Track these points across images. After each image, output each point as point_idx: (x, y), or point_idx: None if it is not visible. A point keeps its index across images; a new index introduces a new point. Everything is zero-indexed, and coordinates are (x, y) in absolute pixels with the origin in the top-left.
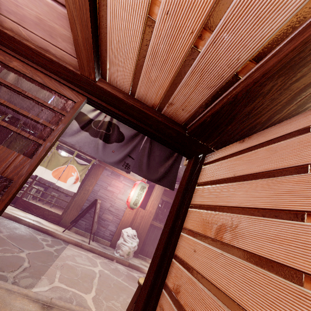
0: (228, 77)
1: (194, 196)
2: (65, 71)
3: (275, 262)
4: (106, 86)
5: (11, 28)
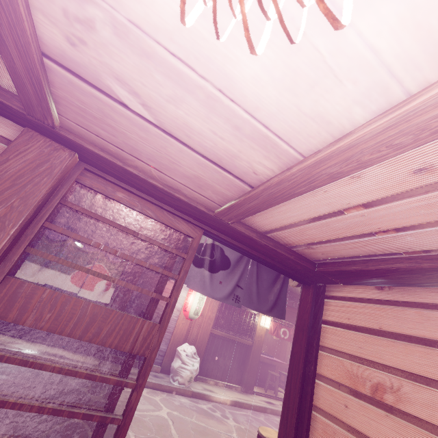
0: (392, 252)
1: (323, 336)
2: (191, 208)
3: None
4: (239, 226)
5: (136, 165)
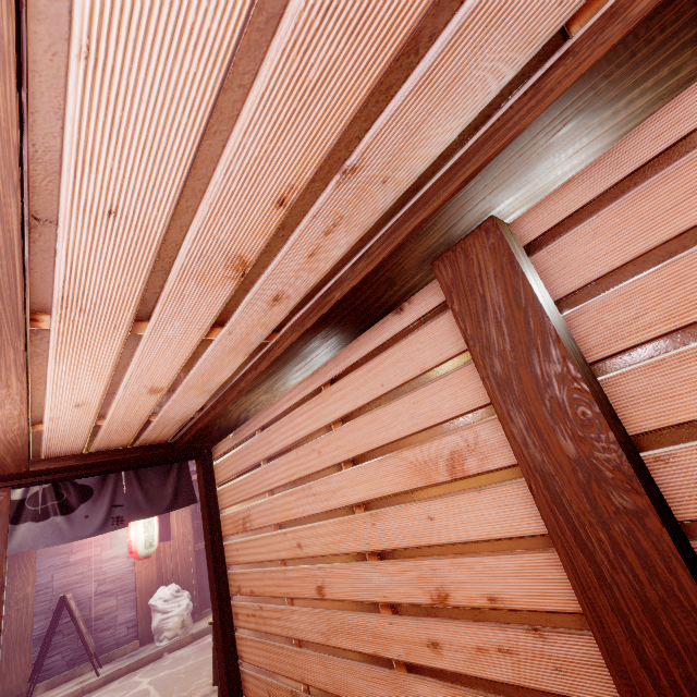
0: (188, 419)
1: (219, 500)
2: None
3: (266, 527)
4: (45, 465)
5: None
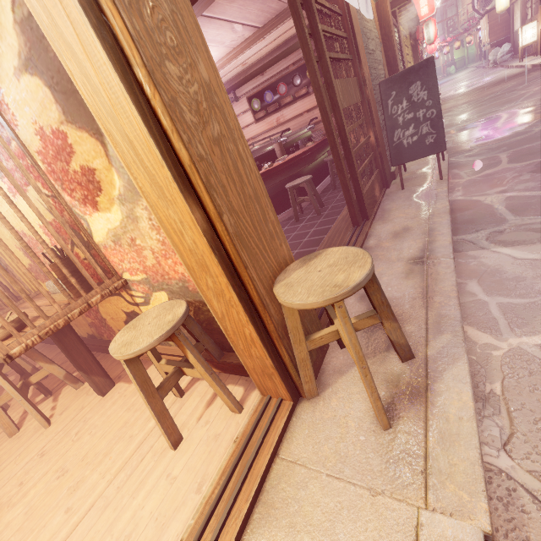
0: None
1: None
2: None
3: None
4: None
5: None
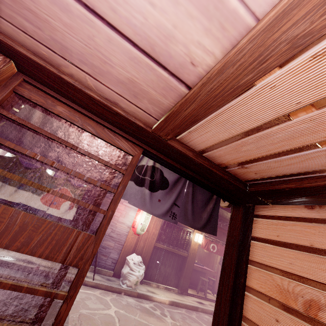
0: None
1: (253, 252)
2: (129, 124)
3: None
4: (176, 144)
5: (71, 73)
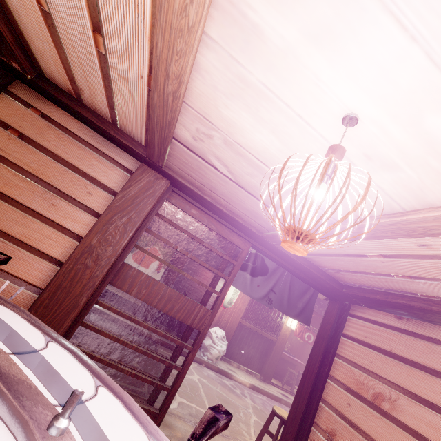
0: (409, 291)
1: (341, 347)
2: (245, 228)
3: (429, 440)
4: (281, 247)
5: (210, 195)
